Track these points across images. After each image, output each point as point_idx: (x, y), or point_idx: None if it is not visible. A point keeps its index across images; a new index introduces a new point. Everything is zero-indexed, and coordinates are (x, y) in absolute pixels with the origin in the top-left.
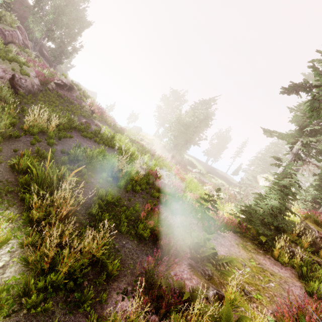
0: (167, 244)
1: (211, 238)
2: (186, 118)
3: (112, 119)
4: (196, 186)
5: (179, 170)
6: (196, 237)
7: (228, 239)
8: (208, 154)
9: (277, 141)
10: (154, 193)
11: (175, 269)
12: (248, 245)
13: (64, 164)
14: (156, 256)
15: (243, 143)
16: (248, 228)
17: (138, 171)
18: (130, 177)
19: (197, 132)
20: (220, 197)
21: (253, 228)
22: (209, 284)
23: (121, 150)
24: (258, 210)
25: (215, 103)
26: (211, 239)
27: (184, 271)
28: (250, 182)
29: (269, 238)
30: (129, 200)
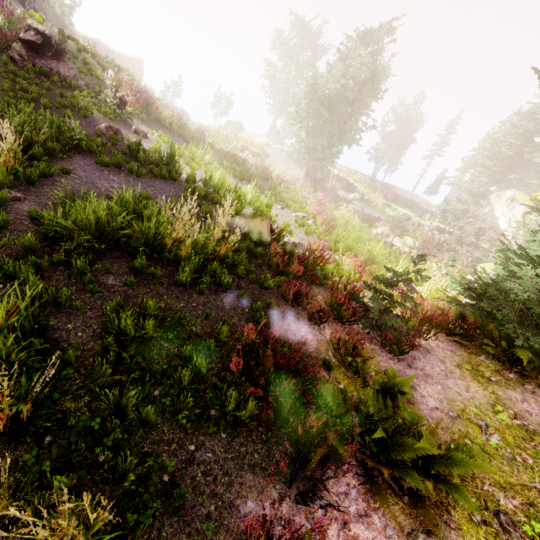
0: (302, 432)
1: (407, 386)
2: (330, 85)
3: (173, 113)
4: (360, 235)
5: (323, 203)
6: (375, 402)
7: (437, 356)
8: (377, 158)
9: (534, 107)
10: (268, 281)
11: (326, 492)
12: (481, 363)
13: (31, 253)
14: (277, 465)
15: (450, 123)
16: (481, 325)
17: (230, 229)
18: (205, 255)
19: (354, 113)
20: (423, 276)
21: (498, 329)
22: (413, 516)
23: (189, 183)
24: (512, 289)
25: (394, 33)
26: (409, 393)
27: (349, 492)
28: (463, 207)
29: (536, 349)
30: (206, 315)
